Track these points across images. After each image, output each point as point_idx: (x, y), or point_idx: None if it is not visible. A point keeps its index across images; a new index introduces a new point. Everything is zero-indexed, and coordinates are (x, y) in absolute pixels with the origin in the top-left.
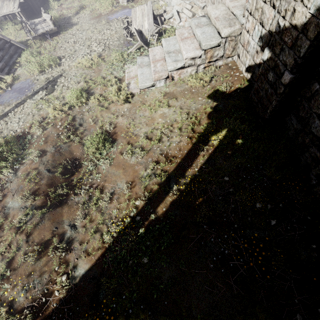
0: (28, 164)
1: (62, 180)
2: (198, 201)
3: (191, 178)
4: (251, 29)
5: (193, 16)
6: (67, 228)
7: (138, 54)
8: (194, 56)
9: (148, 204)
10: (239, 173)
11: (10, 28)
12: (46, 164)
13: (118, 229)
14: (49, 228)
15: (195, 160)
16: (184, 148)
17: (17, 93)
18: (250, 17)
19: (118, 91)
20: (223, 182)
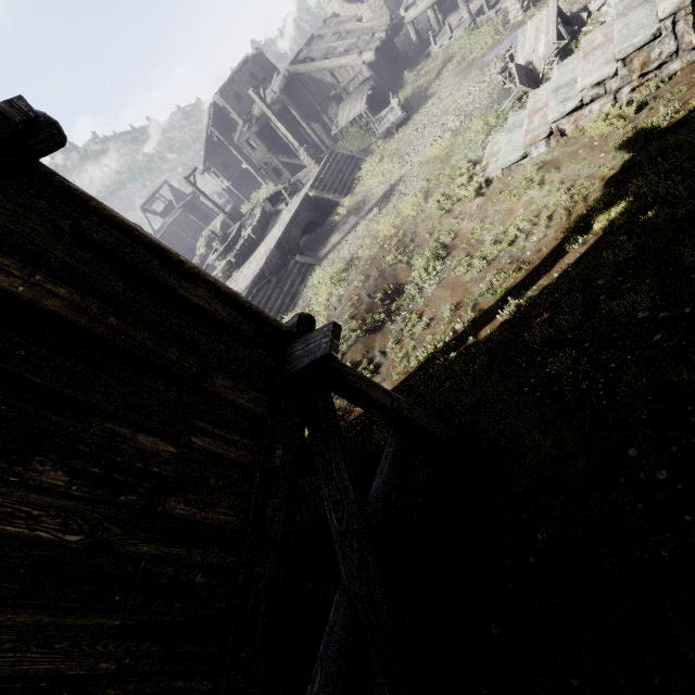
0: (351, 291)
1: (381, 307)
2: (540, 318)
3: (542, 289)
4: None
5: None
6: (377, 354)
7: (514, 110)
8: (599, 79)
9: (470, 328)
10: (628, 269)
11: (355, 136)
12: (368, 290)
13: (426, 353)
14: (361, 351)
15: (559, 262)
16: (546, 246)
17: (352, 216)
18: None
19: (468, 181)
20: (594, 287)
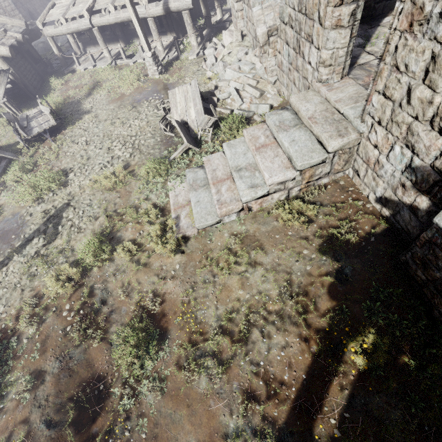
0: (10, 411)
1: (74, 440)
2: None
3: None
4: (384, 147)
5: (261, 95)
6: None
7: (186, 162)
8: (283, 179)
9: None
10: None
11: None
12: (44, 407)
13: None
14: None
15: (326, 397)
16: (297, 362)
17: None
18: (378, 128)
19: (161, 231)
20: None
